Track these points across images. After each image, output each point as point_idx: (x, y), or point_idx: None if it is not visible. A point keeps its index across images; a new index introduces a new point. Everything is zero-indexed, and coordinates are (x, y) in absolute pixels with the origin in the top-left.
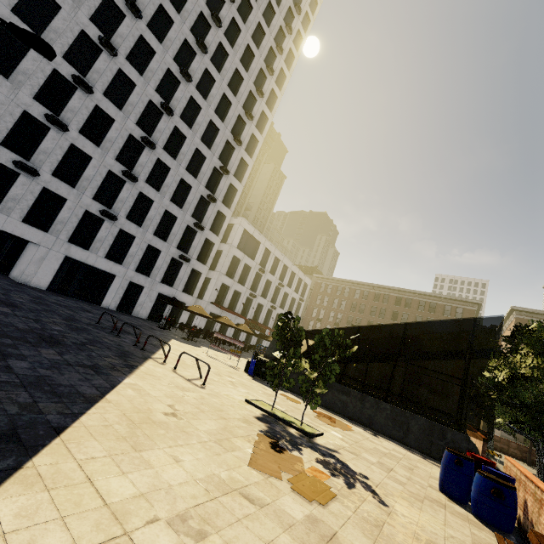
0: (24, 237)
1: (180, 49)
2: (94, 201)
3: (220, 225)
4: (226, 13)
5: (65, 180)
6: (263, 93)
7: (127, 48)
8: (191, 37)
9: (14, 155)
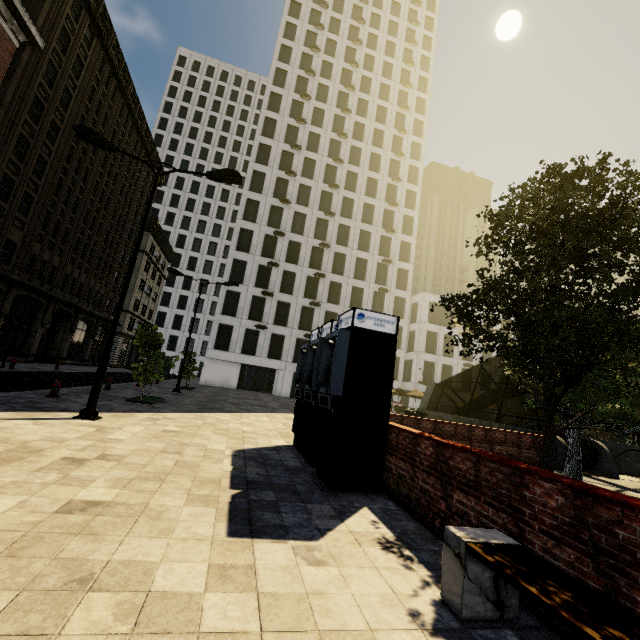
0: (270, 367)
1: (321, 199)
2: (300, 330)
3: (402, 308)
4: (344, 148)
5: (281, 324)
6: (398, 178)
7: (289, 226)
8: (325, 186)
9: (255, 322)
